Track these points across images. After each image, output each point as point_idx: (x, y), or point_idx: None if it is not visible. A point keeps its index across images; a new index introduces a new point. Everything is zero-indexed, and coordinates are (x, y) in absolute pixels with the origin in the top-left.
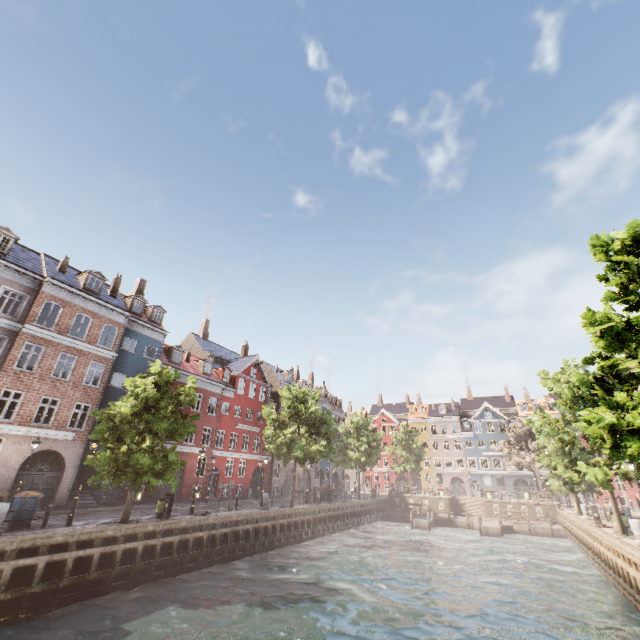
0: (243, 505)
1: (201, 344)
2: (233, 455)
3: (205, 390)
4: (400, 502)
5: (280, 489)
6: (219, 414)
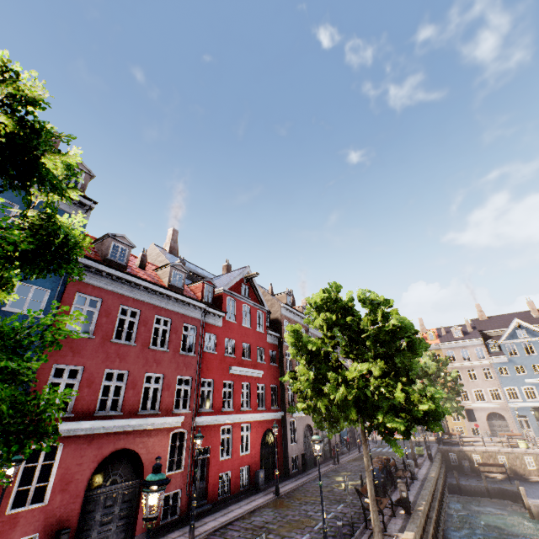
0: (267, 536)
1: (167, 257)
2: (229, 419)
3: (174, 312)
4: (459, 459)
5: (299, 459)
6: (201, 353)
